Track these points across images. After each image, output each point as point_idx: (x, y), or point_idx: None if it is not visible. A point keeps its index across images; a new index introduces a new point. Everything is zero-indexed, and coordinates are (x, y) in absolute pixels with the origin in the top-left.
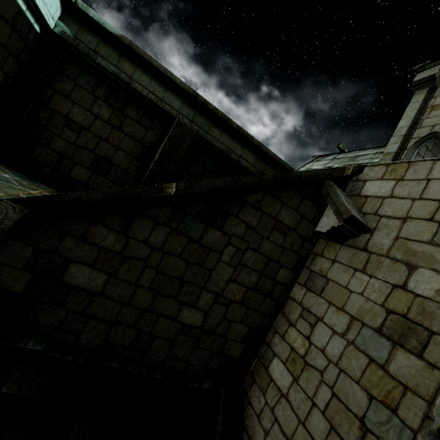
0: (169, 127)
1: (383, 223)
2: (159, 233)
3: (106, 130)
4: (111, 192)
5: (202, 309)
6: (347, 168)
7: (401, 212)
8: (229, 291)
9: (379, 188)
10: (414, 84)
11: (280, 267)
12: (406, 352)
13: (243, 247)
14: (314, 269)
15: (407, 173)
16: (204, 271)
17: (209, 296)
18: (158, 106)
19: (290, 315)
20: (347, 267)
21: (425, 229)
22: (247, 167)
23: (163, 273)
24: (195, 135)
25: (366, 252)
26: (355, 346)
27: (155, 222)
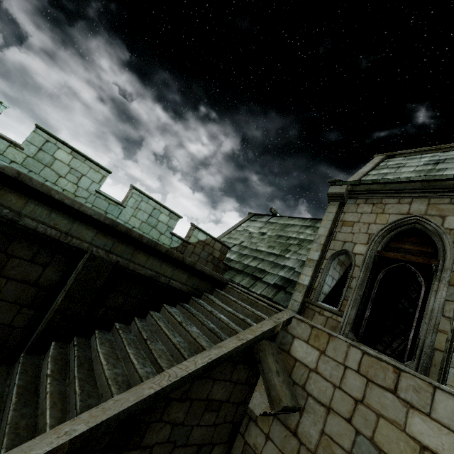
0: (78, 258)
1: (311, 404)
2: None
3: None
4: None
5: None
6: (277, 325)
7: (325, 398)
8: None
9: (305, 354)
10: (329, 195)
11: (213, 446)
12: None
13: (169, 450)
14: (249, 441)
15: (328, 347)
16: None
17: None
18: (61, 241)
19: None
20: (280, 453)
21: (346, 432)
22: (178, 288)
23: None
24: (114, 266)
25: (296, 439)
26: None
27: None
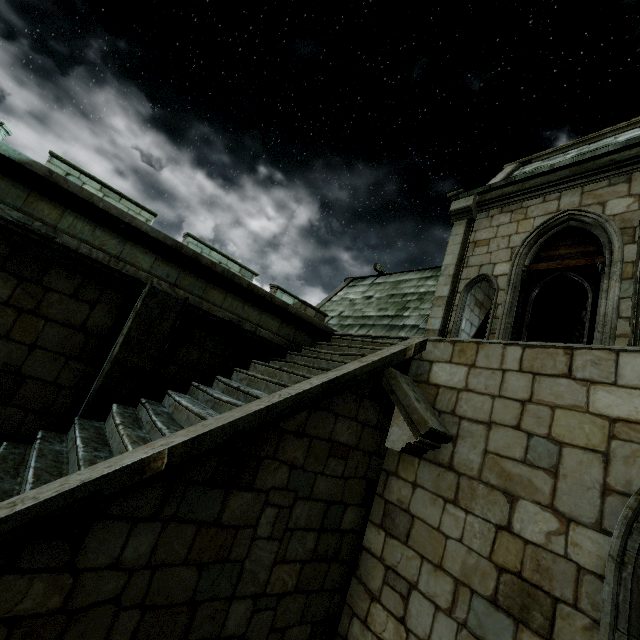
0: (135, 296)
1: (466, 428)
2: (141, 538)
3: (6, 318)
4: (33, 511)
5: (234, 634)
6: (408, 348)
7: (482, 414)
8: (275, 581)
9: (450, 375)
10: (452, 213)
11: (345, 508)
12: (533, 635)
13: (289, 500)
14: (390, 499)
15: (478, 358)
16: (231, 568)
17: (243, 606)
18: (112, 268)
19: (369, 580)
20: (434, 496)
21: (515, 441)
22: (269, 338)
23: (157, 607)
24: (183, 305)
25: (453, 473)
26: (470, 631)
27: (131, 521)
